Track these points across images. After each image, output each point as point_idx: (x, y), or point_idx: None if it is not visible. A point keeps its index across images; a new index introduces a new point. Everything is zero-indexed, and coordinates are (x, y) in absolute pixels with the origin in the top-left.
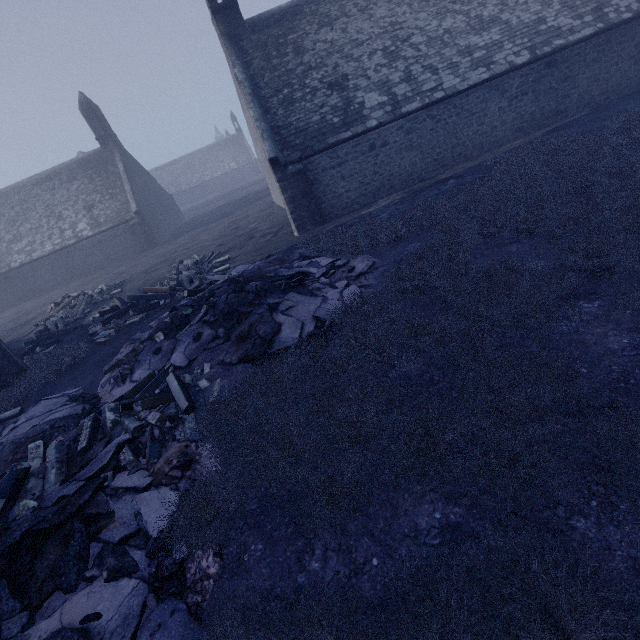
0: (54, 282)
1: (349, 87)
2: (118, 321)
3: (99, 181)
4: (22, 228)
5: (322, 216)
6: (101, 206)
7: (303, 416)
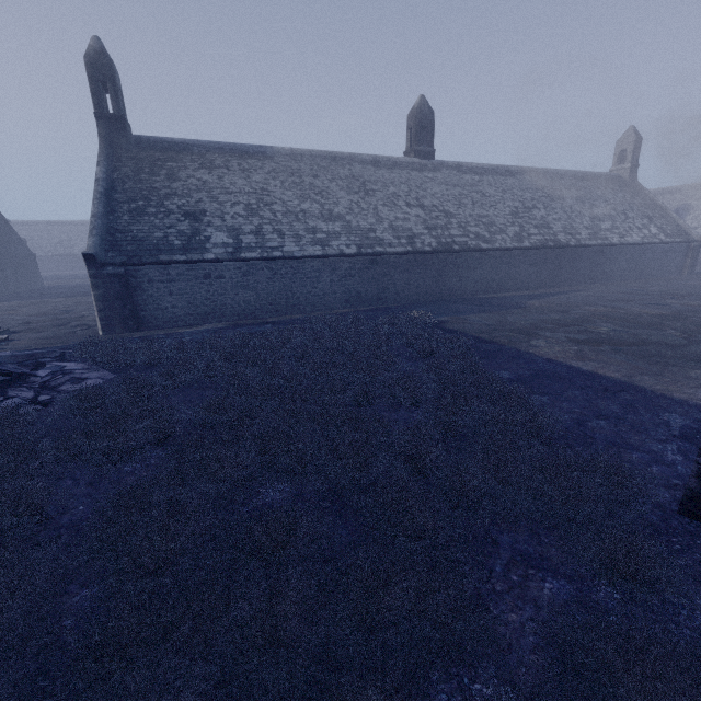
0: None
1: (203, 221)
2: None
3: None
4: None
5: (140, 323)
6: None
7: None
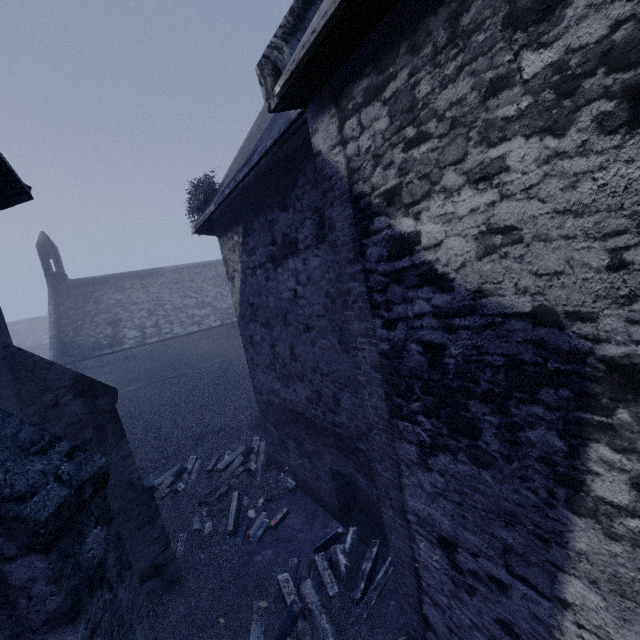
0: None
1: (121, 325)
2: None
3: None
4: None
5: None
6: None
7: None
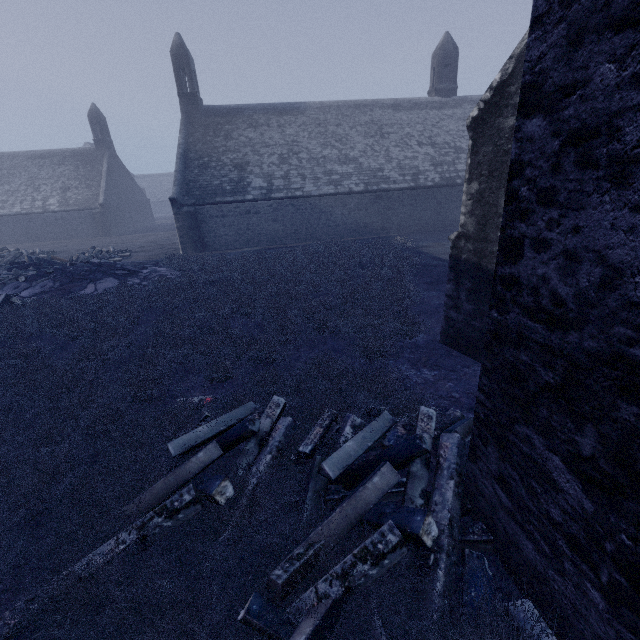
0: (10, 238)
1: (247, 170)
2: (19, 270)
3: (83, 172)
4: (1, 188)
5: (205, 246)
6: (75, 191)
7: (35, 314)
